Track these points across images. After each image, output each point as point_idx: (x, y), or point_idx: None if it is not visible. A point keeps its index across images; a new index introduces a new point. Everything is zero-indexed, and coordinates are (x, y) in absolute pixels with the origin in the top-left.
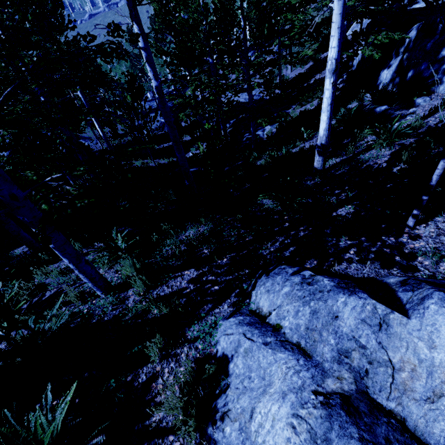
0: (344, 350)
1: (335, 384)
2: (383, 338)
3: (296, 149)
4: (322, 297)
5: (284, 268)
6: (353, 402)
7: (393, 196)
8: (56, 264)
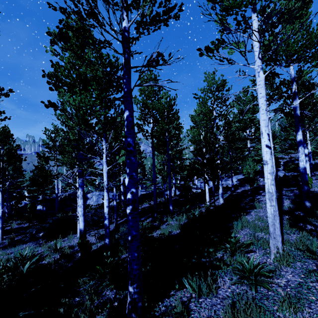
0: None
1: None
2: None
3: None
4: None
5: None
6: None
7: None
8: None
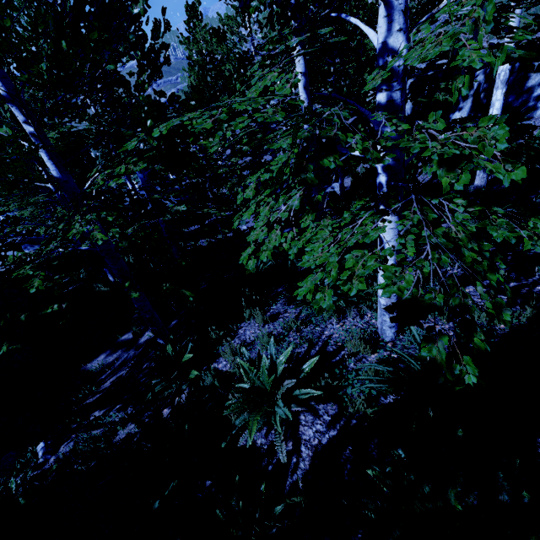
0: None
1: None
2: None
3: None
4: None
5: None
6: None
7: None
8: (234, 341)
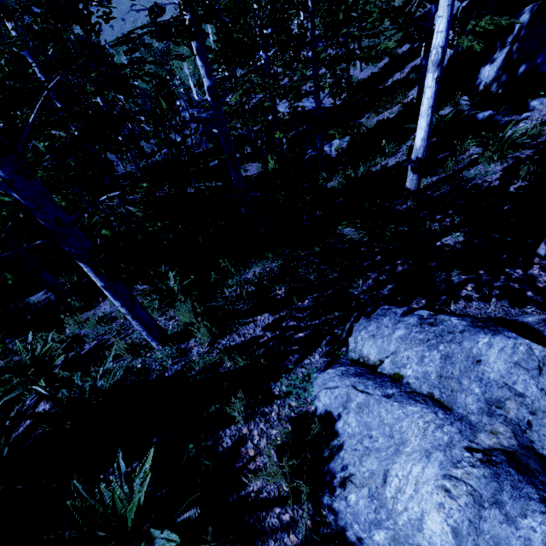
0: (495, 399)
1: (491, 440)
2: (545, 384)
3: (376, 167)
4: (454, 339)
5: (390, 309)
6: (521, 459)
7: (514, 220)
8: (90, 312)
